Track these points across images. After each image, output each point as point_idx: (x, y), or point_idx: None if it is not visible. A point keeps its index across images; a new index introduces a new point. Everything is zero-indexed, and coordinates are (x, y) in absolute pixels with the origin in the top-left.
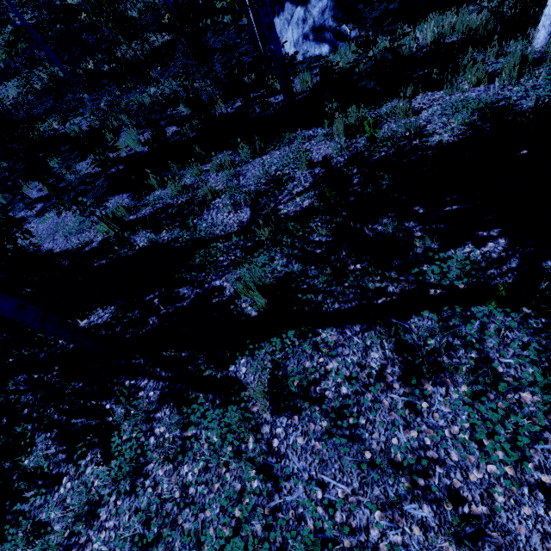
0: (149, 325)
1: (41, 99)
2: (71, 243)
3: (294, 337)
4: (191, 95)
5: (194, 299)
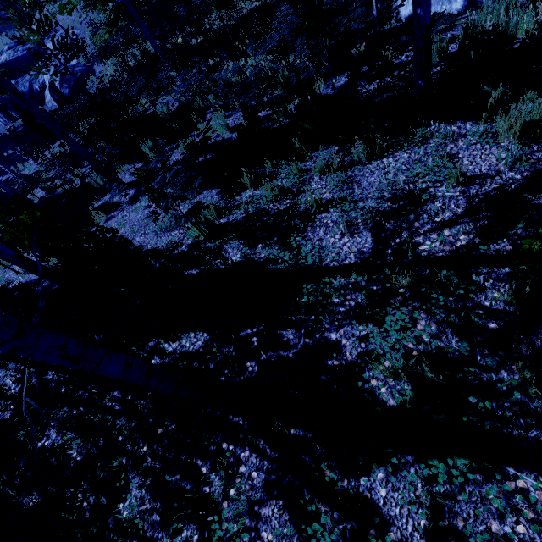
0: (247, 372)
1: (135, 78)
2: (161, 241)
3: (464, 465)
4: (285, 73)
5: (302, 351)
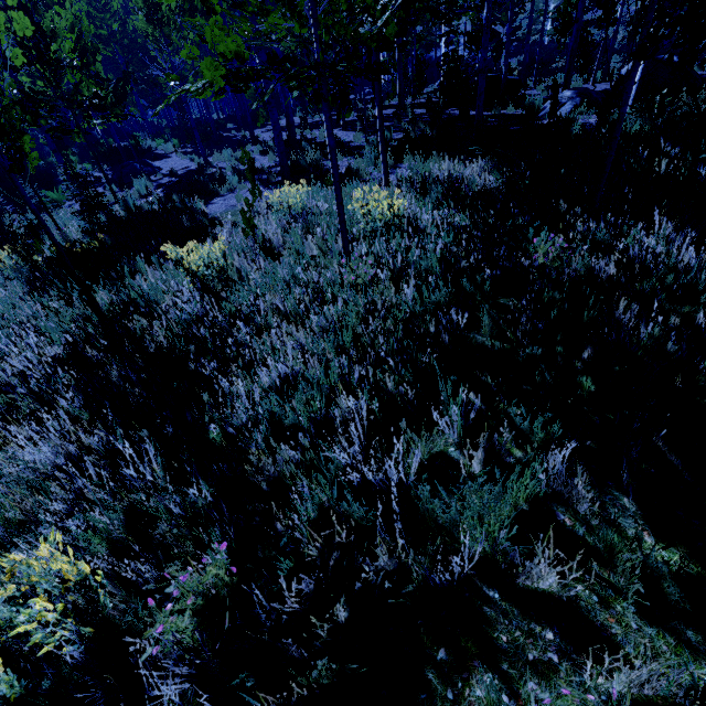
0: None
1: None
2: None
3: None
4: None
5: None
